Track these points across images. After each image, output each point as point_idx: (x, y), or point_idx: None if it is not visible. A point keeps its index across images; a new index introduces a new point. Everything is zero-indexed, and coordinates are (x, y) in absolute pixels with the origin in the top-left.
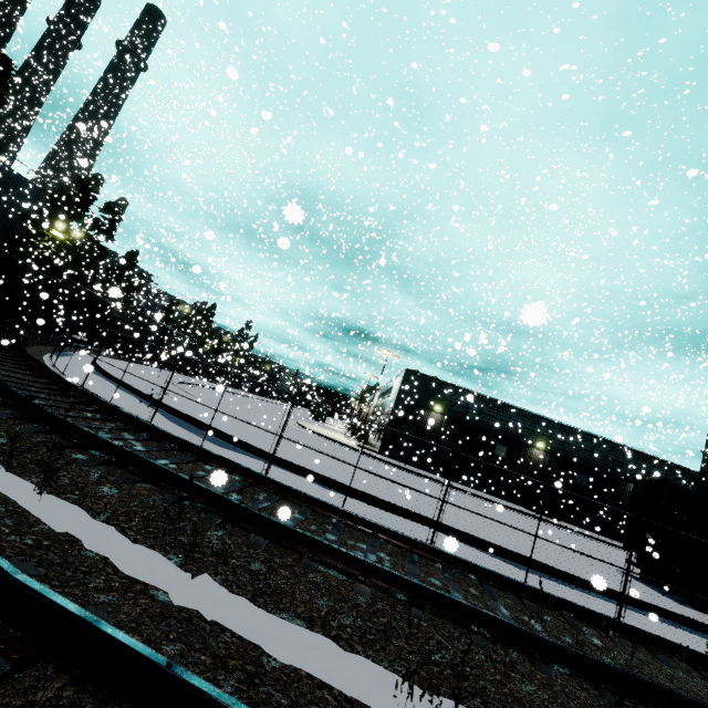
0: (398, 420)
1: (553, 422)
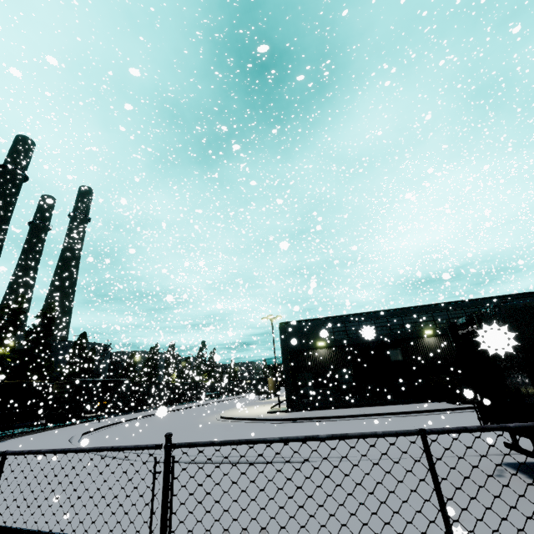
0: (292, 372)
1: (427, 305)
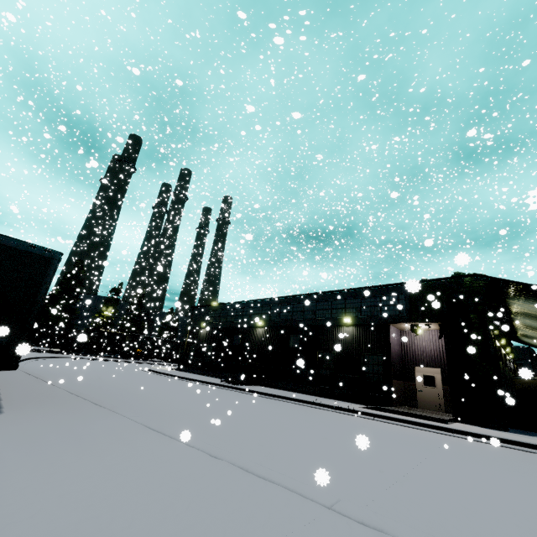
0: (188, 343)
1: (268, 299)
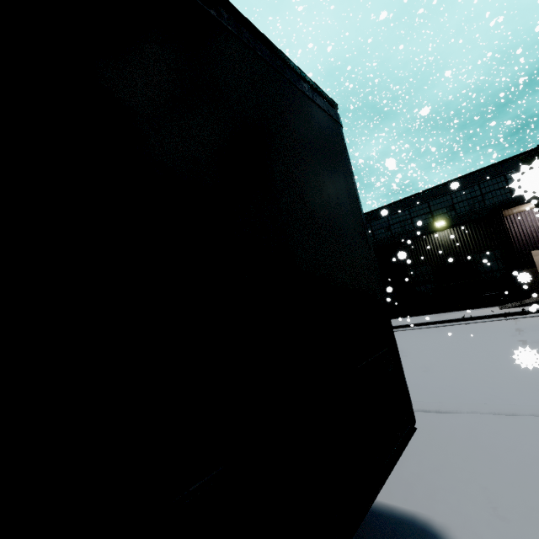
0: None
1: None
